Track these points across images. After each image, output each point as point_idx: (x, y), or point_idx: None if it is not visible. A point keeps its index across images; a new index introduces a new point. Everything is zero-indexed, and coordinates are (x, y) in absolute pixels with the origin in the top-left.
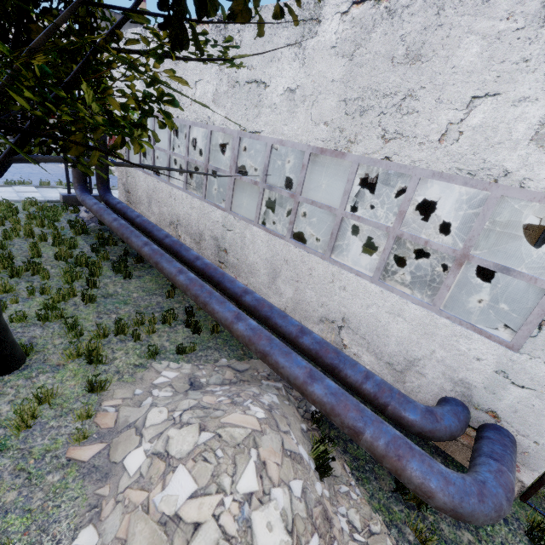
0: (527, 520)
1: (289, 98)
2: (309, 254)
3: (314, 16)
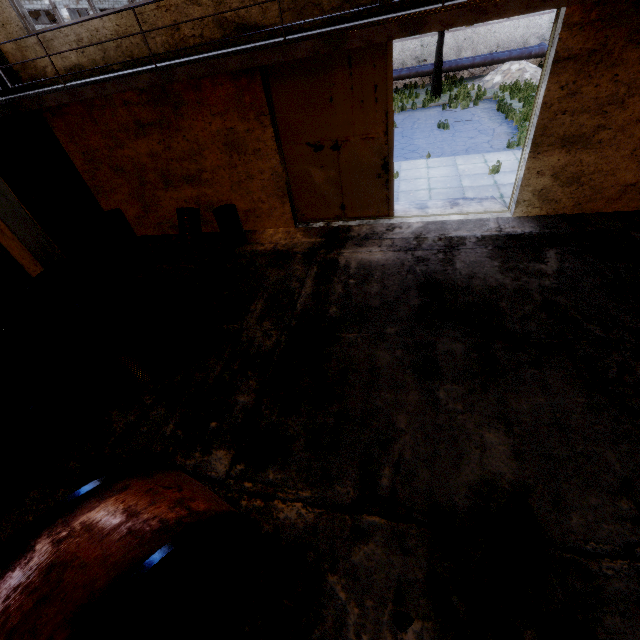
0: None
1: None
2: (477, 28)
3: None
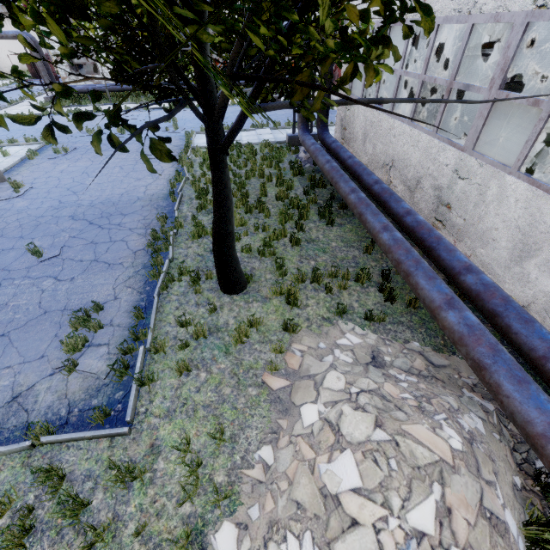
0: None
1: None
2: None
3: None
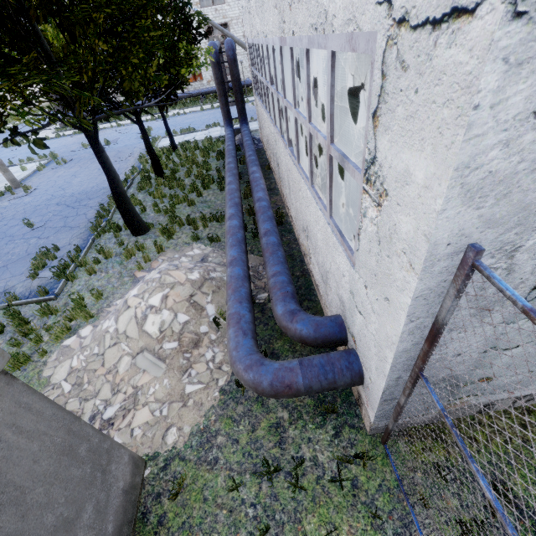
0: (362, 451)
1: None
2: (292, 161)
3: None
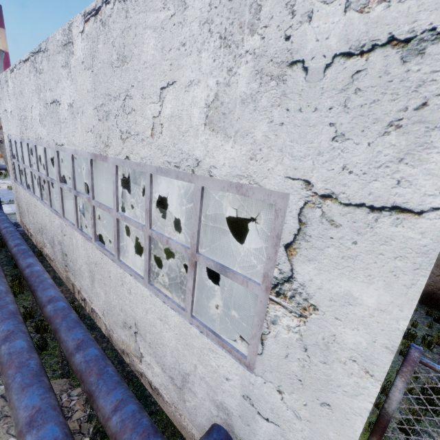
0: None
1: (71, 112)
2: (105, 256)
3: (70, 39)
